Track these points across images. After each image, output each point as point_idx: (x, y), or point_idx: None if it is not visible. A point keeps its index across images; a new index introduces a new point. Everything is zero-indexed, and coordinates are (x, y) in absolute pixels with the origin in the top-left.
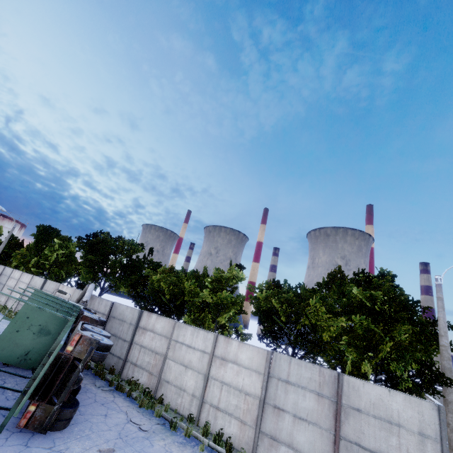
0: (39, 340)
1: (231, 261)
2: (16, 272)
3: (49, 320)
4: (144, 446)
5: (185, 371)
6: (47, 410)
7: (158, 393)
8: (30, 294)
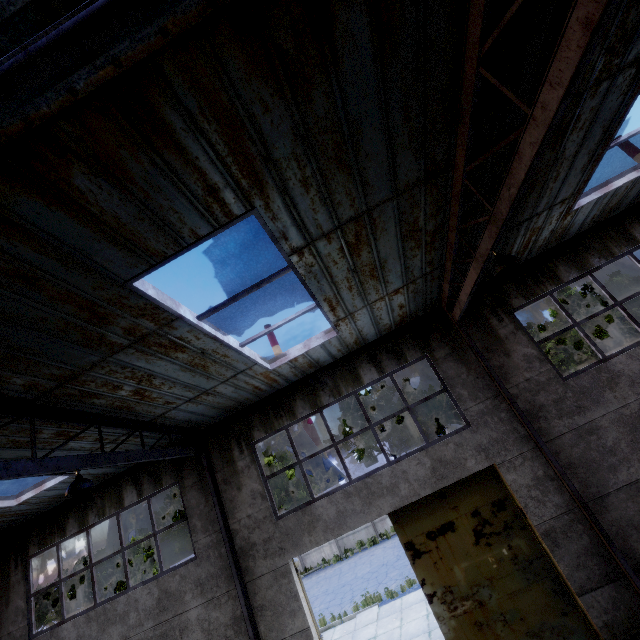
0: None
1: (538, 324)
2: None
3: None
4: None
5: None
6: None
7: None
8: None
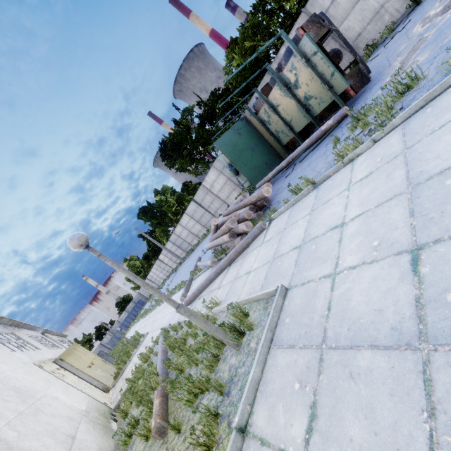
0: (259, 153)
1: None
2: (177, 230)
3: (245, 142)
4: (433, 2)
5: (363, 2)
6: (352, 76)
7: (361, 53)
8: (200, 215)
